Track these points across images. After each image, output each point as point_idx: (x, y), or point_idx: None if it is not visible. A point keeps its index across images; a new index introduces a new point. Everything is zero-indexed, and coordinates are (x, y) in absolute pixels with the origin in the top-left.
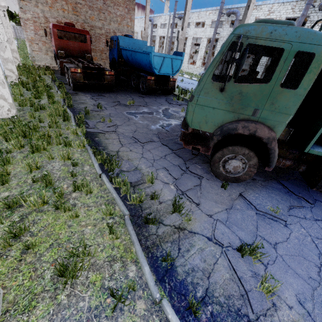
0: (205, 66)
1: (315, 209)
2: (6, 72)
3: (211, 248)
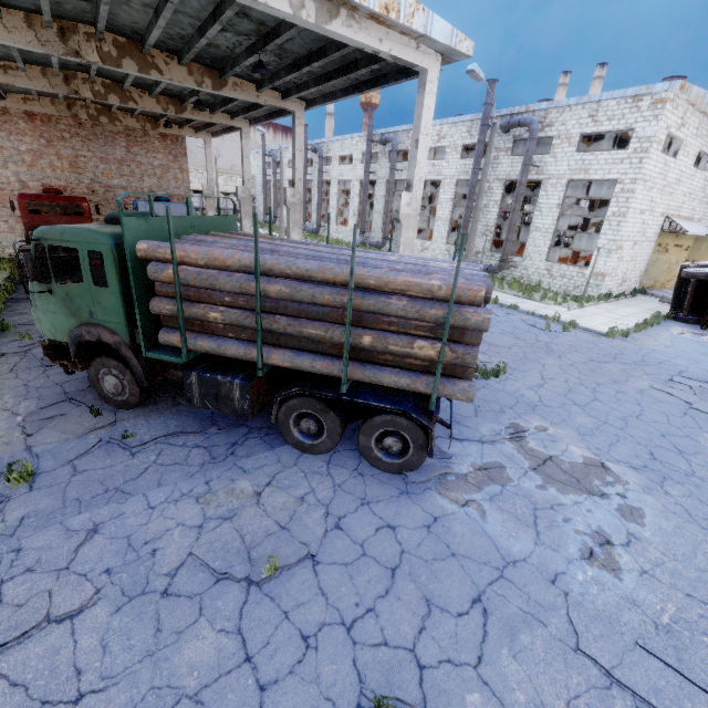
0: (360, 228)
1: (220, 435)
2: None
3: None
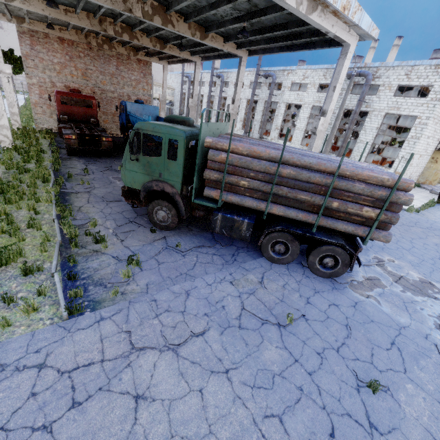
0: (245, 129)
1: (223, 249)
2: (1, 137)
3: (110, 261)
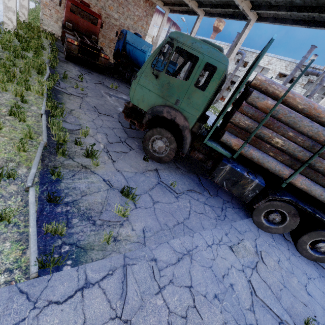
0: None
1: (212, 199)
2: (5, 19)
3: (100, 185)
